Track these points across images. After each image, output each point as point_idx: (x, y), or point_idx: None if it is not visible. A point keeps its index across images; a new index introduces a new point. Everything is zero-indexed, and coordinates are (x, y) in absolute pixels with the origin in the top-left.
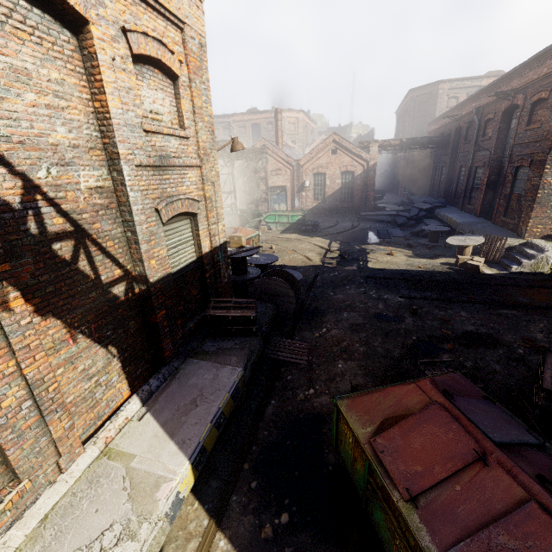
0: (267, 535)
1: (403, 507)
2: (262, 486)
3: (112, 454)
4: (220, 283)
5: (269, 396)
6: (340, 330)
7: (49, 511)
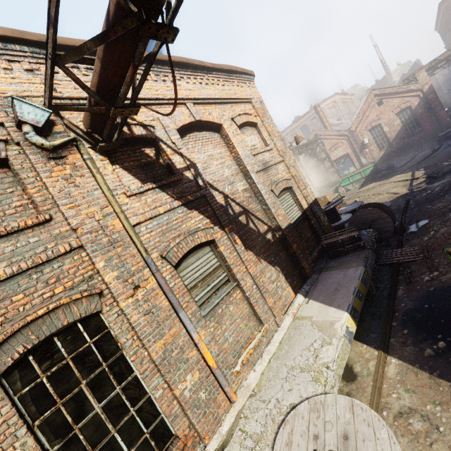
0: (429, 353)
1: None
2: (413, 331)
3: (299, 318)
4: (323, 226)
5: (395, 284)
6: (449, 227)
7: (281, 340)
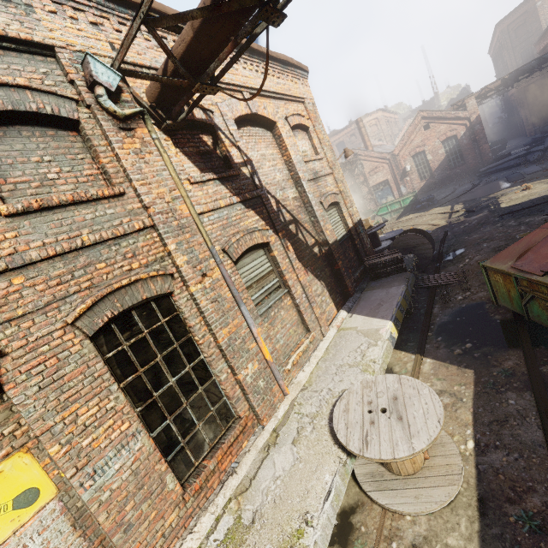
0: (458, 352)
1: (540, 279)
2: (446, 338)
3: (344, 329)
4: (366, 248)
5: (432, 304)
6: (482, 255)
7: (327, 347)
